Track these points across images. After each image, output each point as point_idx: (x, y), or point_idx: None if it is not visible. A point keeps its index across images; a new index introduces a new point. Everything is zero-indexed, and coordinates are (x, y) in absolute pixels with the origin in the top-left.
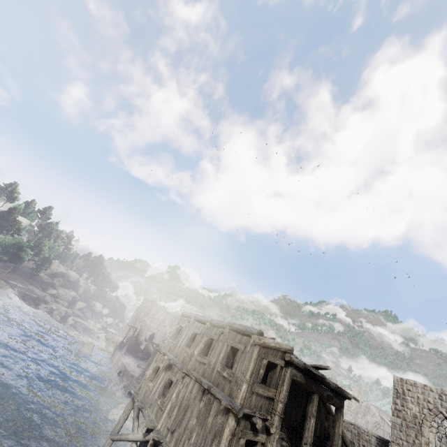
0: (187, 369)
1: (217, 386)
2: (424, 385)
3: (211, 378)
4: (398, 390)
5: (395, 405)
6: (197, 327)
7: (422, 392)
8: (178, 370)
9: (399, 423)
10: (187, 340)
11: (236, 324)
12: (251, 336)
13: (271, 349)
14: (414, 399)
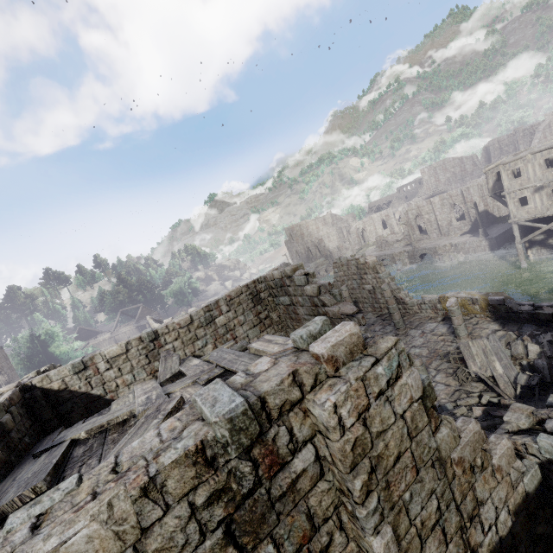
0: None
1: None
2: None
3: None
4: None
5: None
6: (544, 155)
7: None
8: None
9: None
10: (542, 167)
11: None
12: None
13: None
14: None
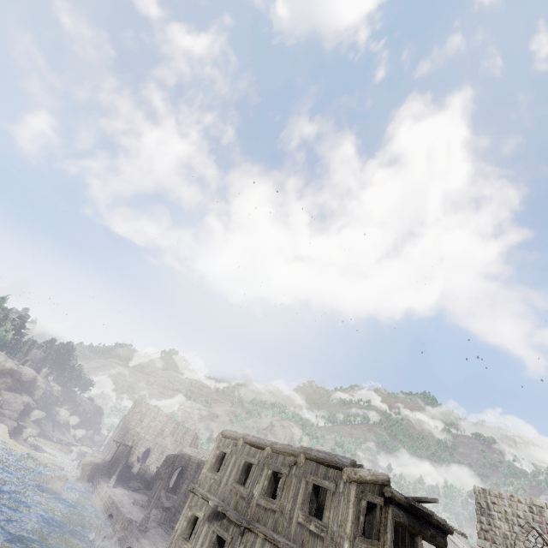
0: (247, 520)
1: (302, 546)
2: (511, 495)
3: (289, 533)
4: (481, 504)
5: (481, 524)
6: (250, 453)
7: (509, 505)
8: (230, 521)
9: (488, 547)
10: (237, 474)
11: (314, 450)
12: (341, 469)
13: (367, 484)
14: (501, 514)
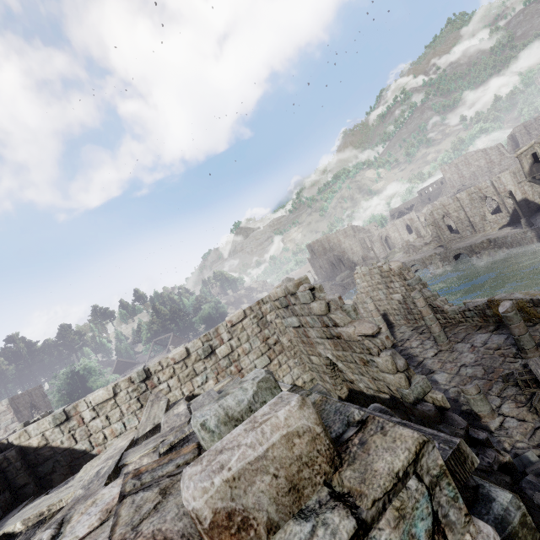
0: None
1: None
2: None
3: None
4: None
5: None
6: None
7: None
8: None
9: None
10: None
11: None
12: None
13: None
14: None
